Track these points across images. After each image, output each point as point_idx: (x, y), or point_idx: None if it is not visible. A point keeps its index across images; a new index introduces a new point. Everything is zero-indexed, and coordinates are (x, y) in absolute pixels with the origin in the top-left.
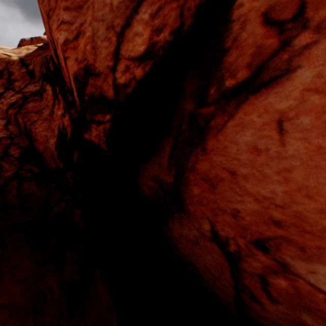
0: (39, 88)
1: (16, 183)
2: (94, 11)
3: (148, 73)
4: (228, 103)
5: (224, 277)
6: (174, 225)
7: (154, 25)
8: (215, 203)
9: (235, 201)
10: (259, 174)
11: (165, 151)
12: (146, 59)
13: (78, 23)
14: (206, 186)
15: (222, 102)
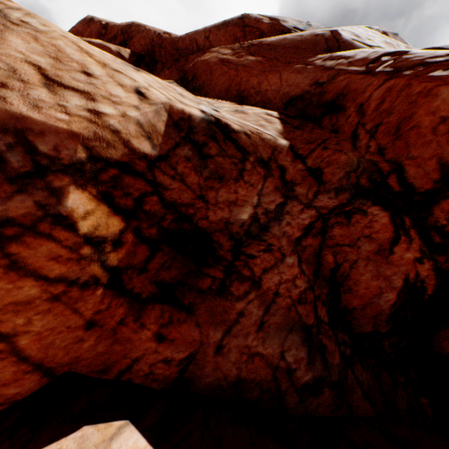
0: (339, 203)
1: (350, 372)
2: None
3: None
4: None
5: None
6: None
7: None
8: None
9: None
10: None
11: None
12: None
13: None
14: None
15: None
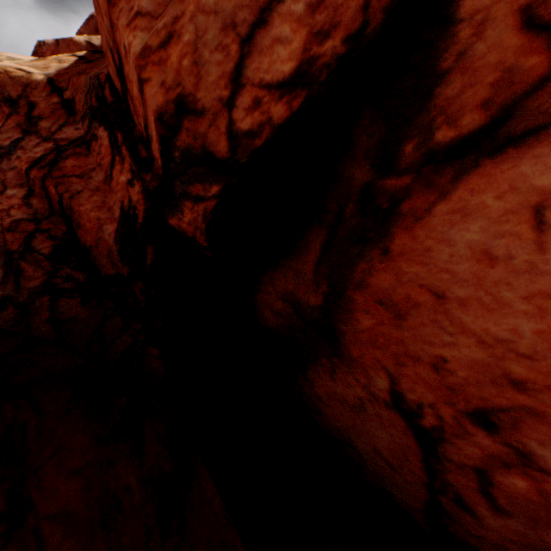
0: (85, 134)
1: (47, 299)
2: None
3: (296, 112)
4: (440, 172)
5: (409, 468)
6: (319, 378)
7: (315, 24)
8: (400, 345)
9: (440, 343)
10: (490, 299)
11: (310, 250)
12: (295, 87)
13: (169, 16)
14: (385, 315)
15: (428, 169)
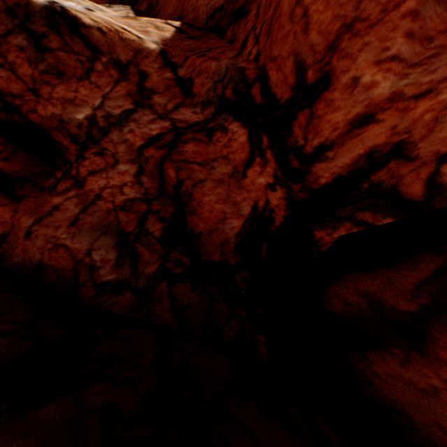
0: (204, 119)
1: (165, 285)
2: None
3: None
4: None
5: None
6: (382, 361)
7: None
8: None
9: None
10: None
11: (417, 269)
12: None
13: (440, 74)
14: None
15: None
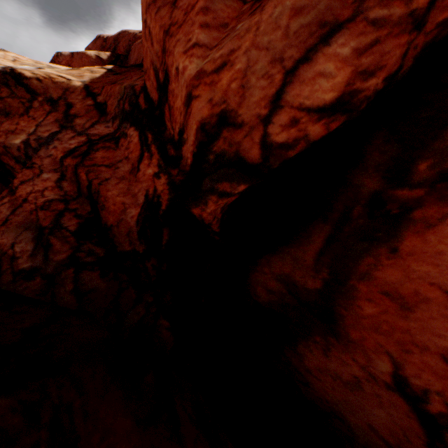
0: (114, 131)
1: (72, 271)
2: (257, 35)
3: (331, 132)
4: None
5: None
6: (309, 352)
7: (360, 64)
8: (406, 333)
9: None
10: None
11: (312, 241)
12: (335, 112)
13: (226, 48)
14: (390, 305)
15: (442, 185)
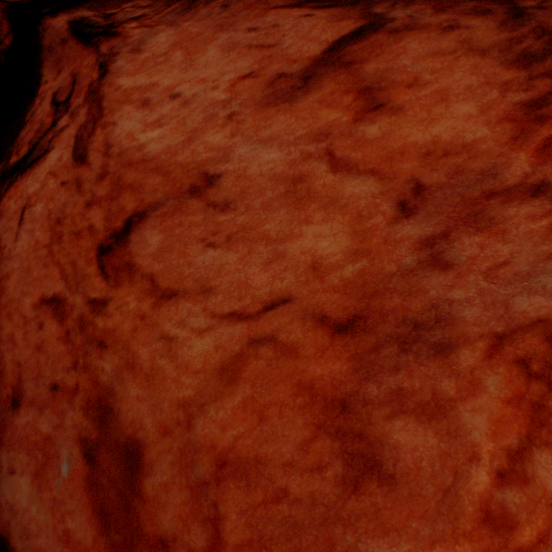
0: None
1: None
2: None
3: None
4: (5, 185)
5: None
6: None
7: None
8: None
9: None
10: None
11: None
12: None
13: None
14: None
15: (2, 182)
